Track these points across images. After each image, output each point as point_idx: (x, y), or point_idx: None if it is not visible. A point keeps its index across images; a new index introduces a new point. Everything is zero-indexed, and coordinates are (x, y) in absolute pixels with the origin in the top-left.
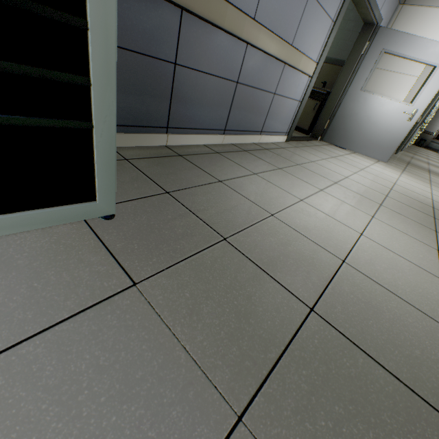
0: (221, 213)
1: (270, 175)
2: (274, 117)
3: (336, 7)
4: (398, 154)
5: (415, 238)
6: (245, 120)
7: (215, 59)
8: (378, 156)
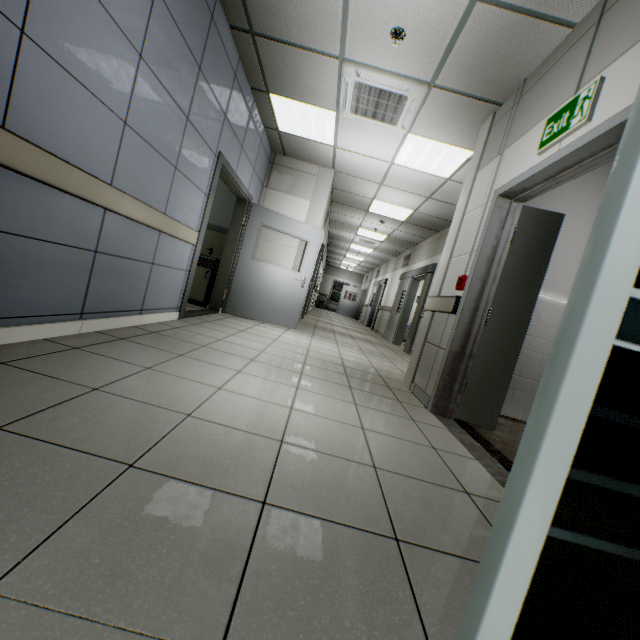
0: (114, 433)
1: (171, 365)
2: (158, 291)
3: (207, 183)
4: (305, 318)
5: (337, 398)
6: (114, 297)
7: (58, 223)
8: (287, 323)
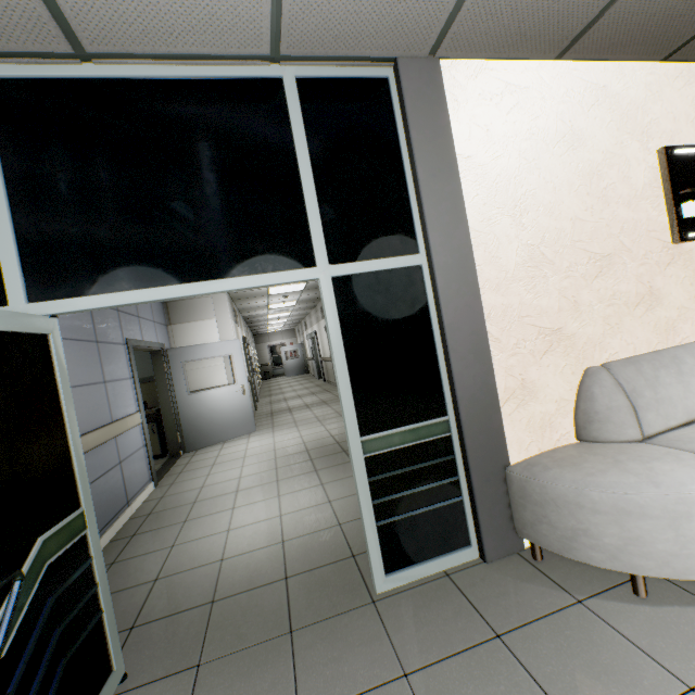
0: (191, 594)
1: (185, 534)
2: (132, 478)
3: (128, 370)
4: (259, 408)
5: (308, 487)
6: (109, 508)
7: None
8: (247, 431)
